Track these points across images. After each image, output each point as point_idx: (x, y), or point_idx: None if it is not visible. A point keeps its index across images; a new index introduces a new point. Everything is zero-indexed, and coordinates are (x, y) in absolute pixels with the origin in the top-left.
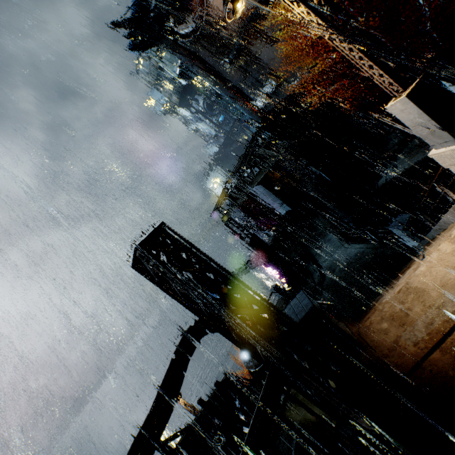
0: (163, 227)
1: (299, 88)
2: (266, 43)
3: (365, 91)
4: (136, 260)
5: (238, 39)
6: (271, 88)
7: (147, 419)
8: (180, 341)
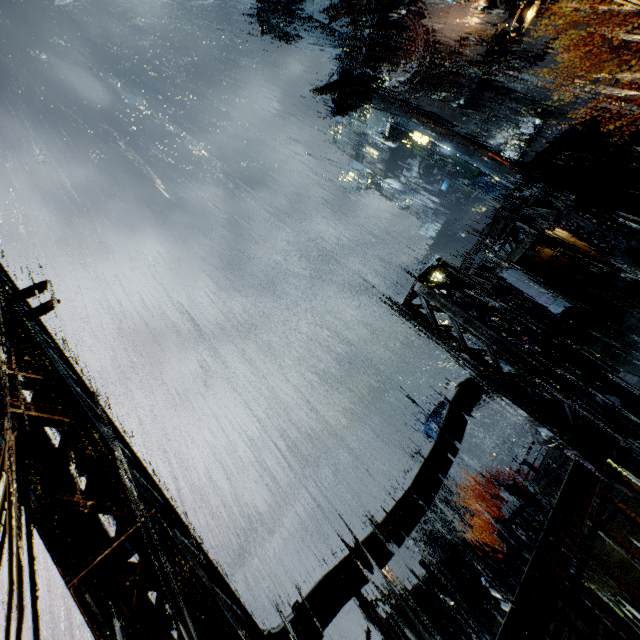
0: (440, 264)
1: (587, 117)
2: (524, 65)
3: None
4: (408, 298)
5: (479, 70)
6: (532, 128)
7: (432, 451)
8: (457, 390)
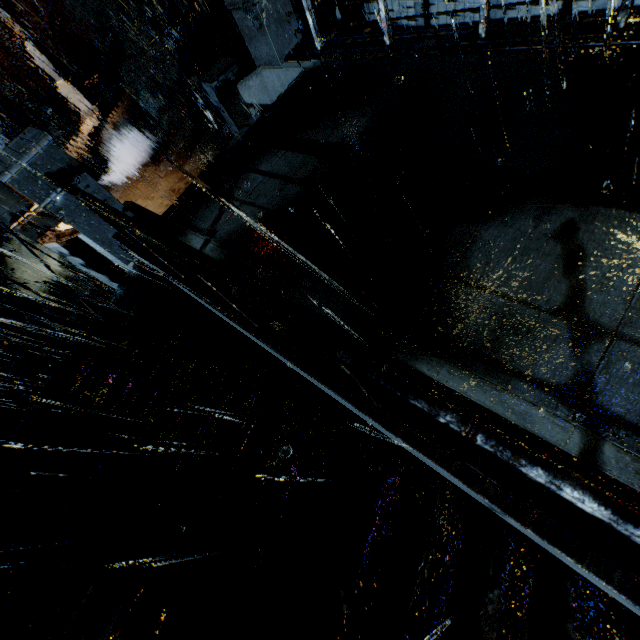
0: None
1: None
2: None
3: (2, 73)
4: None
5: None
6: None
7: None
8: None
